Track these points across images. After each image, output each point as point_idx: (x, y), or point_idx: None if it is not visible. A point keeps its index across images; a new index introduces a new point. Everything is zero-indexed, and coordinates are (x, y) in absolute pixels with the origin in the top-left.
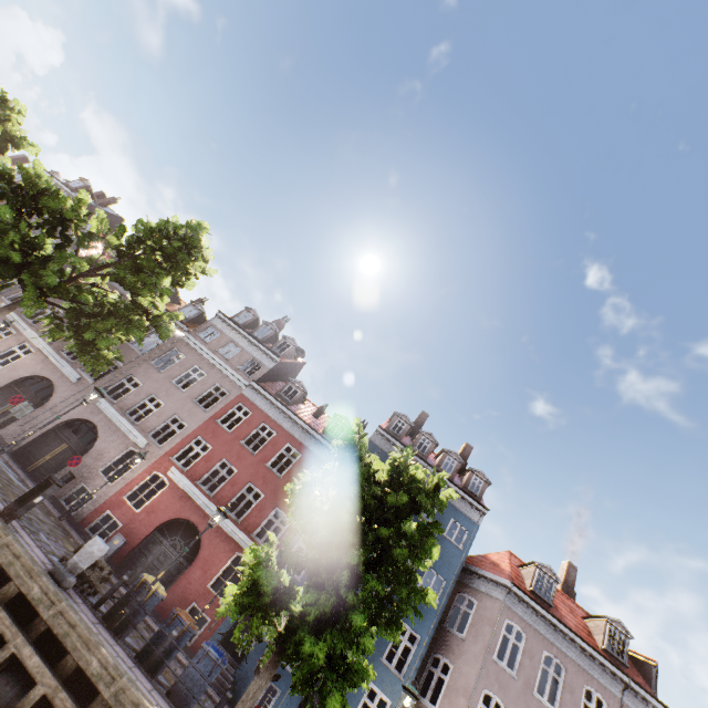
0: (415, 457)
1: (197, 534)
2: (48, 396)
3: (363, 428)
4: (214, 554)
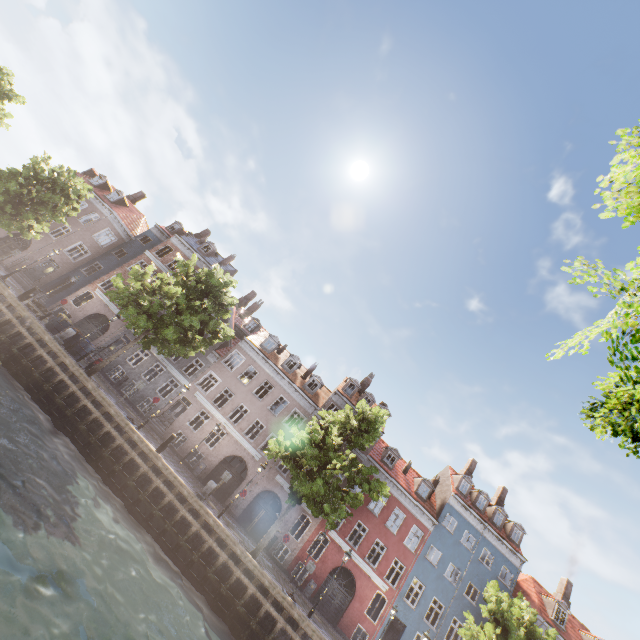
0: (479, 518)
1: (351, 576)
2: (243, 470)
3: (437, 483)
4: (364, 591)
